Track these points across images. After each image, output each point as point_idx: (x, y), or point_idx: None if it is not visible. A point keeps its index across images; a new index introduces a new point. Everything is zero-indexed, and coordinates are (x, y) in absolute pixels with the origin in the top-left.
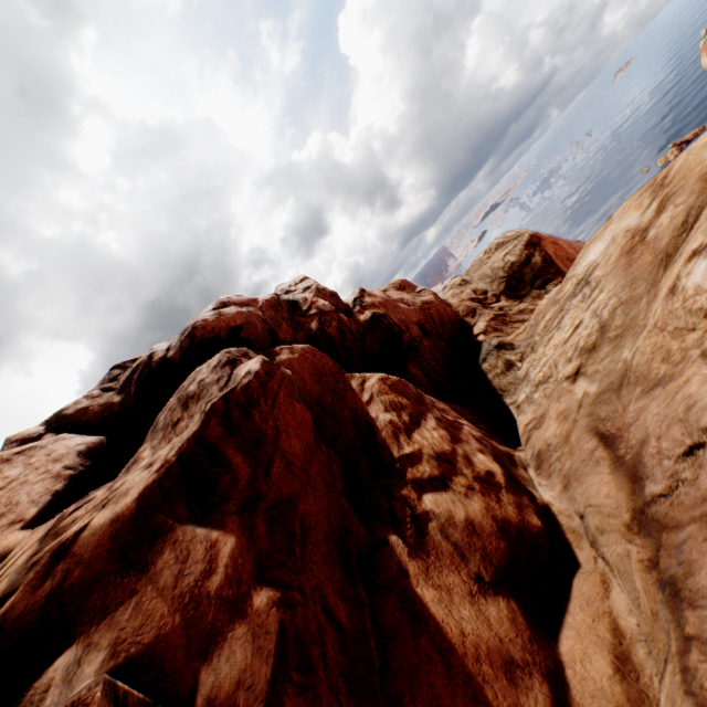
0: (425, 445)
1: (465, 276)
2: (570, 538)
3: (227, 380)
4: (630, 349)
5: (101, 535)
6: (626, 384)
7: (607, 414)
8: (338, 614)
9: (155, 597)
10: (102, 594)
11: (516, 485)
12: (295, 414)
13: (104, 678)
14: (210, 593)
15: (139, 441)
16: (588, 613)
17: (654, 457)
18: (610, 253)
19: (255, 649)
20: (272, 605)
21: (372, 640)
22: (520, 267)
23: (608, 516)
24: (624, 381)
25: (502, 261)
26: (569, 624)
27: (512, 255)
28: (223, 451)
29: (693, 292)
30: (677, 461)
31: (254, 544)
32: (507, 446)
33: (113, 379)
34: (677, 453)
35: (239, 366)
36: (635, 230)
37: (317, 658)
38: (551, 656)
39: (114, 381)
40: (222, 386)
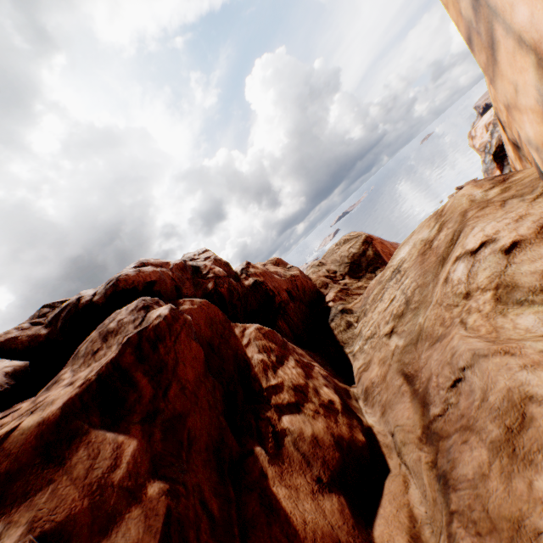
0: (286, 379)
1: (322, 260)
2: (385, 451)
3: (141, 320)
4: (423, 316)
5: (28, 434)
6: (420, 340)
7: (409, 360)
8: (212, 507)
9: (69, 485)
10: (24, 482)
11: (349, 411)
12: (191, 350)
13: (30, 538)
14: (114, 483)
15: (57, 367)
16: (394, 505)
17: (435, 389)
18: (412, 253)
19: (146, 526)
20: (162, 494)
21: (236, 528)
22: (359, 257)
23: (408, 432)
24: (419, 338)
25: (347, 251)
26: (381, 515)
27: (354, 248)
28: (133, 374)
29: (457, 282)
30: (447, 391)
31: (151, 447)
32: (345, 384)
33: (42, 315)
34: (447, 385)
35: (151, 310)
36: (426, 240)
37: (193, 539)
38: (368, 539)
39: (43, 317)
40: (137, 324)
